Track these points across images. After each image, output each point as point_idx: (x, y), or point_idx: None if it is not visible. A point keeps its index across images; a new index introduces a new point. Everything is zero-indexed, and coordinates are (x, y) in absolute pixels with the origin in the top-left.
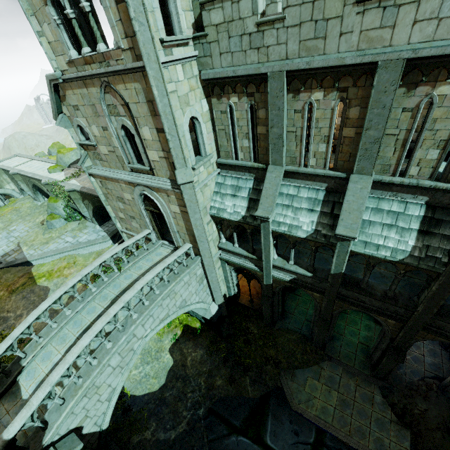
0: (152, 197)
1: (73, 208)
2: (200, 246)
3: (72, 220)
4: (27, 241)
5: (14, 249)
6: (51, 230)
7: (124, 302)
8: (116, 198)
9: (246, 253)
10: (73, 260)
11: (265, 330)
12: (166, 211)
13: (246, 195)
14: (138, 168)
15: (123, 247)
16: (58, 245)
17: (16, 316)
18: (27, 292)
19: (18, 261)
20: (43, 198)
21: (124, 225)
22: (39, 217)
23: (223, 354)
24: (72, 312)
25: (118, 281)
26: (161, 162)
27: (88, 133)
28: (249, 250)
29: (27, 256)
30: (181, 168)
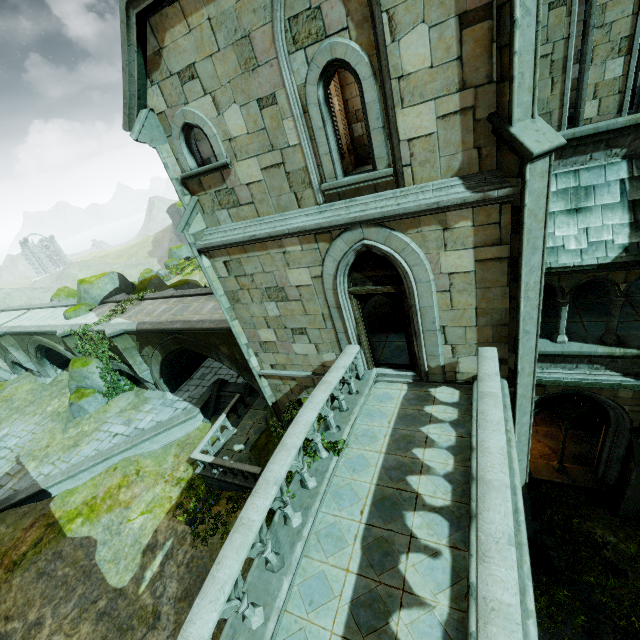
0: (389, 250)
1: (117, 371)
2: (519, 346)
3: (116, 394)
4: (34, 451)
5: (9, 473)
6: (80, 419)
7: (513, 544)
8: (262, 294)
9: (603, 348)
10: (134, 468)
11: (637, 531)
12: (425, 279)
13: (615, 198)
14: (355, 181)
15: (331, 389)
16: (100, 445)
17: (28, 628)
18: (46, 559)
19: (21, 494)
20: (54, 370)
21: (269, 358)
22: (51, 403)
23: (581, 618)
24: (266, 614)
25: (339, 481)
26: (440, 134)
27: (210, 139)
28: (606, 341)
29: (38, 481)
30: (521, 121)
